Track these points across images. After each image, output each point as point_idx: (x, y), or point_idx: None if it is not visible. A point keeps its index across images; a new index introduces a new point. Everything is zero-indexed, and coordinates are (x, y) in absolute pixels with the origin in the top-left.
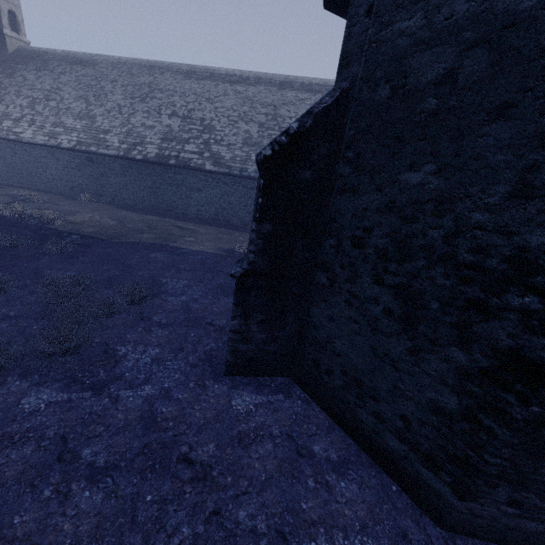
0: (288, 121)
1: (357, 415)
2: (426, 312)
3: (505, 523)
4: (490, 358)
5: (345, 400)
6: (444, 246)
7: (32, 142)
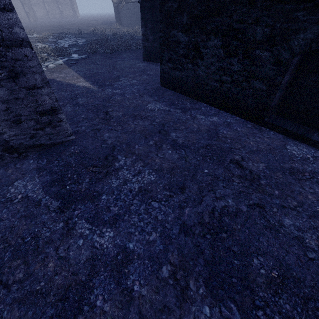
0: None
1: None
2: None
3: (171, 75)
4: None
5: None
6: None
7: None
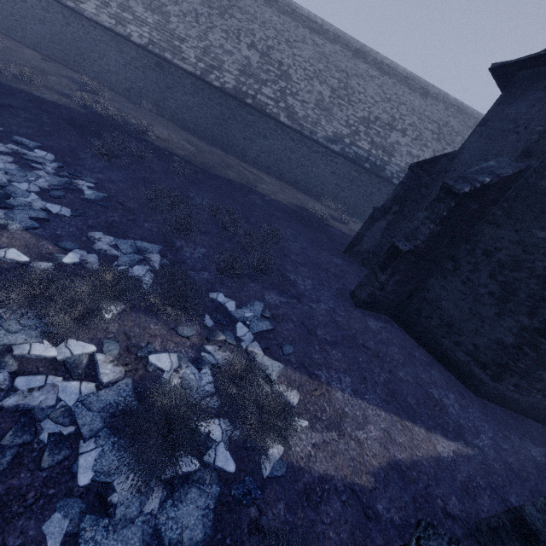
0: (357, 95)
1: (440, 341)
2: (516, 298)
3: (505, 394)
4: (541, 323)
5: (434, 333)
6: (542, 271)
7: (96, 20)
